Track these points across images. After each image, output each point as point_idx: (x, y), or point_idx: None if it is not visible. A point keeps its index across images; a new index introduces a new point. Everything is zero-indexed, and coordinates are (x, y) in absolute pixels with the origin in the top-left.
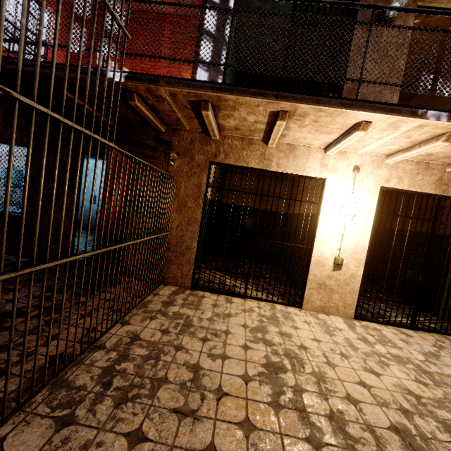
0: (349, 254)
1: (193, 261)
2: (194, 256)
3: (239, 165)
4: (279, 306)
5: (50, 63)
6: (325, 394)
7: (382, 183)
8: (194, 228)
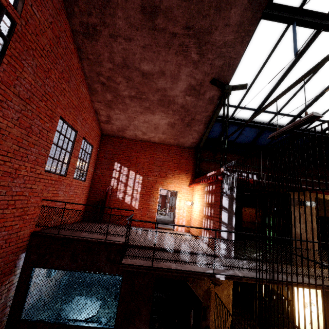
0: None
1: None
2: None
3: None
4: None
5: (187, 271)
6: None
7: None
8: (228, 325)
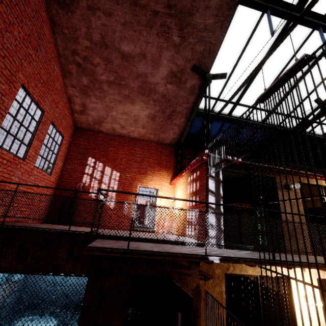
0: None
1: None
2: None
3: (243, 274)
4: None
5: (173, 253)
6: None
7: (317, 276)
8: None
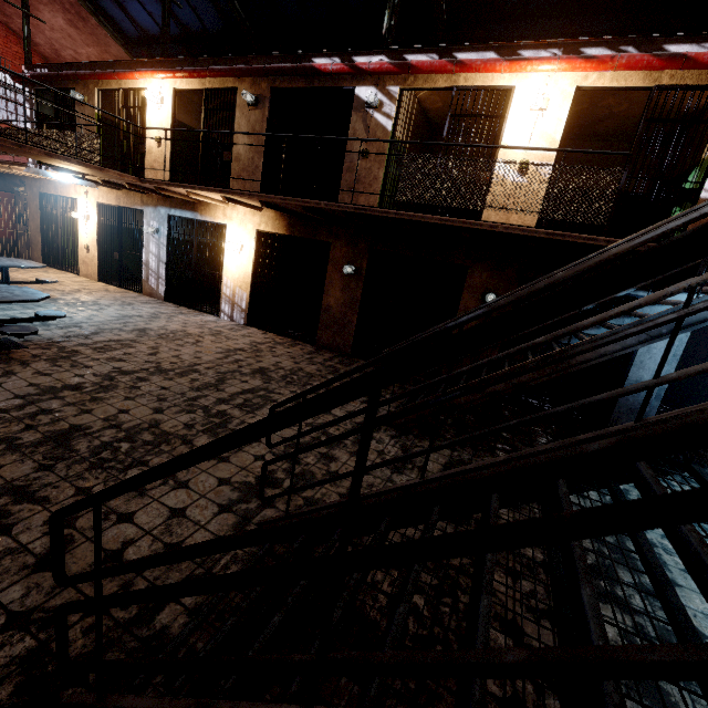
0: (91, 243)
1: (41, 250)
2: (41, 246)
3: (49, 194)
4: (70, 274)
5: None
6: None
7: (97, 200)
8: (39, 231)
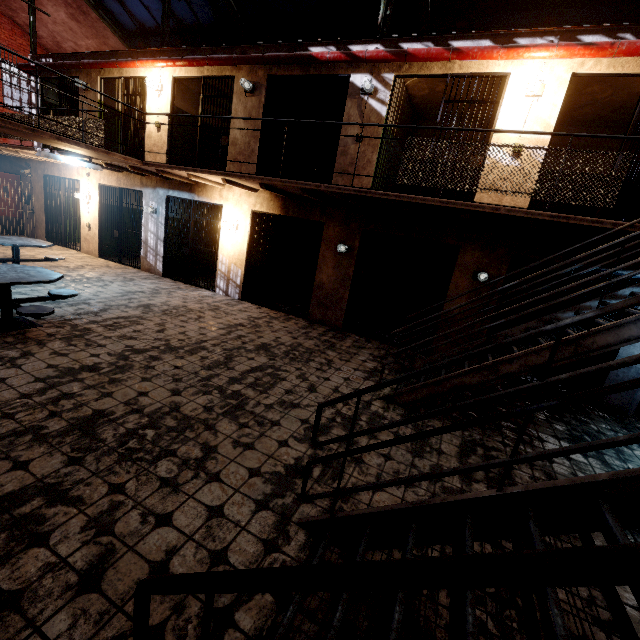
0: (93, 222)
1: (45, 228)
2: (45, 225)
3: (52, 175)
4: (72, 250)
5: None
6: (3, 249)
7: (99, 182)
8: (43, 210)
